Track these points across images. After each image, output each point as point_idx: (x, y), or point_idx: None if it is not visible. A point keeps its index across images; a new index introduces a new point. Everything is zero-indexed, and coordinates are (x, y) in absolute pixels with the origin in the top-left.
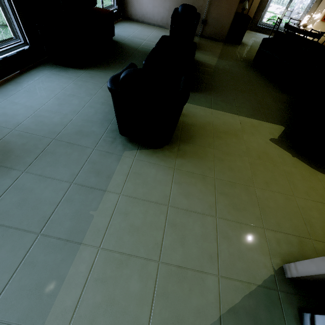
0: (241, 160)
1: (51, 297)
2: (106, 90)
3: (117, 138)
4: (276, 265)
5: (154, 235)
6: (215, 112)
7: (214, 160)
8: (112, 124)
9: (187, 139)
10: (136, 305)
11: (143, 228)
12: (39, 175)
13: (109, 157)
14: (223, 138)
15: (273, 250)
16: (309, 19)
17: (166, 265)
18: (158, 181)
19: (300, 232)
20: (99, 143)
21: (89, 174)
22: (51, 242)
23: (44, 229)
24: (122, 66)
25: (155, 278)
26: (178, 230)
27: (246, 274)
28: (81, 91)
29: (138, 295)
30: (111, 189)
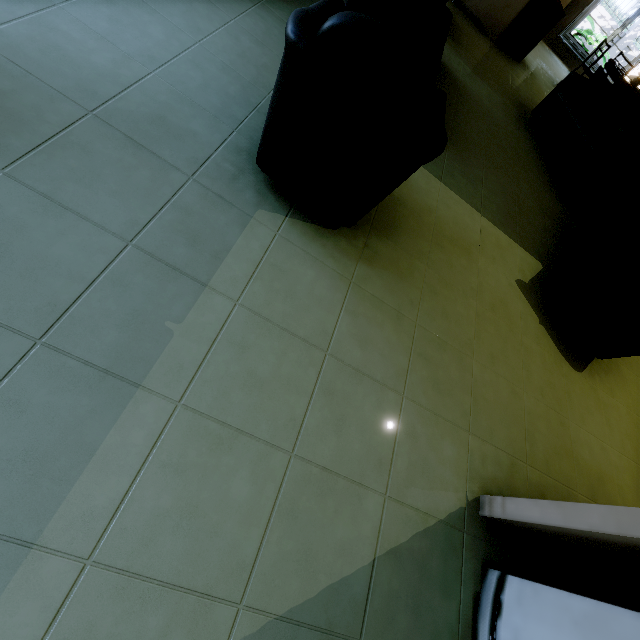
0: (466, 303)
1: (61, 483)
2: (237, 35)
3: (247, 171)
4: (471, 494)
5: (291, 403)
6: (444, 192)
7: (422, 289)
8: (241, 132)
9: (385, 229)
10: (239, 523)
11: (274, 384)
12: (45, 196)
13: (224, 210)
14: (446, 250)
15: (473, 470)
16: None
17: (304, 462)
18: (317, 298)
19: (516, 451)
20: (205, 168)
21: (172, 235)
22: (66, 367)
23: (53, 333)
24: None
25: (280, 481)
26: (336, 404)
27: (426, 501)
28: (174, 9)
29: (244, 507)
30: (220, 286)
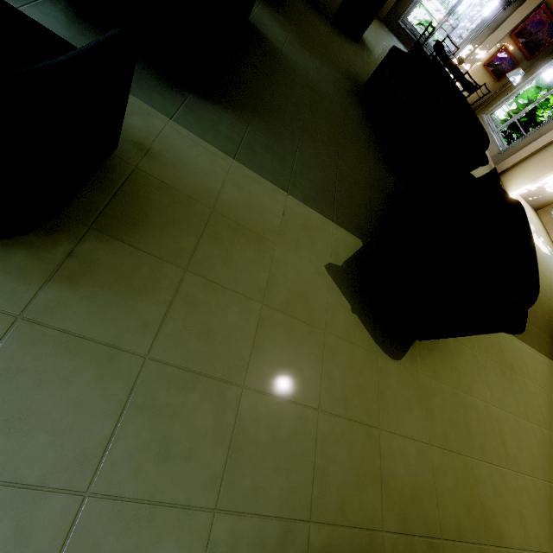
0: (245, 309)
1: None
2: None
3: None
4: None
5: None
6: (236, 171)
7: (170, 303)
8: None
9: (118, 227)
10: None
11: None
12: None
13: None
14: (225, 243)
15: None
16: (470, 54)
17: None
18: None
19: (295, 507)
20: None
21: None
22: None
23: None
24: None
25: None
26: None
27: None
28: None
29: None
30: None
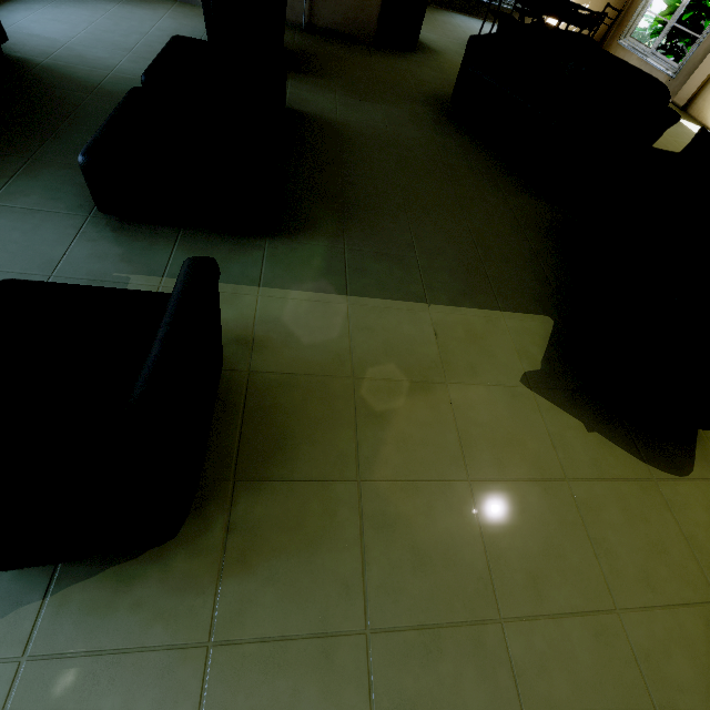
0: (451, 500)
1: None
2: None
3: None
4: None
5: None
6: (357, 309)
7: (360, 538)
8: None
9: (262, 463)
10: None
11: None
12: None
13: None
14: (387, 416)
15: None
16: None
17: None
18: None
19: None
20: None
21: None
22: None
23: None
24: (27, 162)
25: None
26: None
27: None
28: None
29: None
30: None
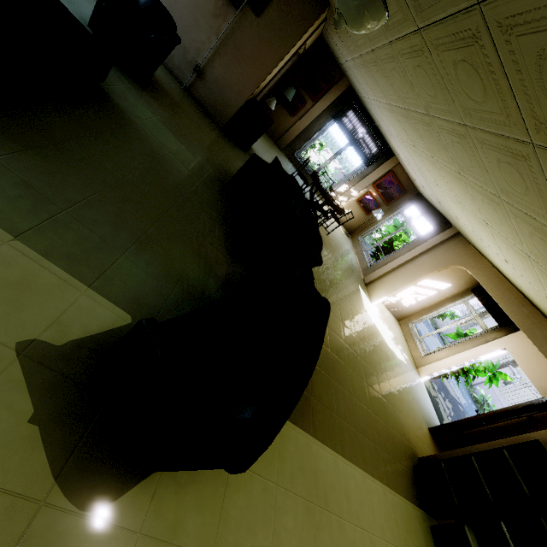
0: None
1: None
2: None
3: None
4: None
5: None
6: None
7: None
8: None
9: None
10: None
11: None
12: None
13: None
14: None
15: None
16: (347, 190)
17: None
18: None
19: None
20: None
21: None
22: None
23: None
24: None
25: None
26: None
27: None
28: None
29: None
30: None
